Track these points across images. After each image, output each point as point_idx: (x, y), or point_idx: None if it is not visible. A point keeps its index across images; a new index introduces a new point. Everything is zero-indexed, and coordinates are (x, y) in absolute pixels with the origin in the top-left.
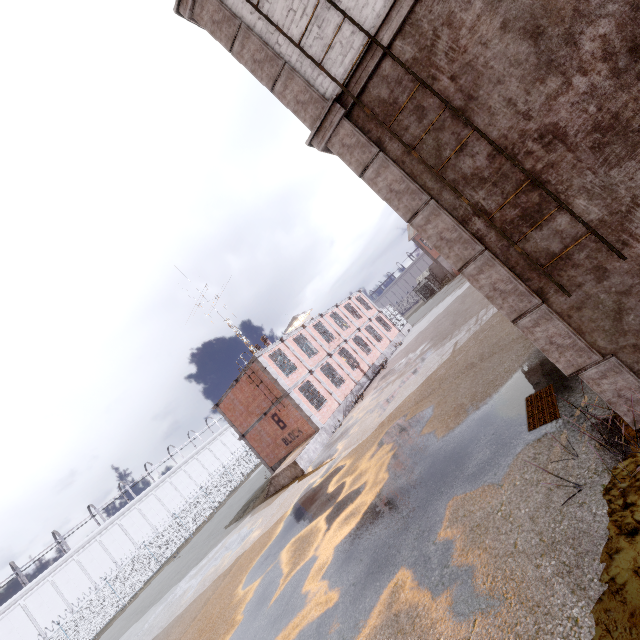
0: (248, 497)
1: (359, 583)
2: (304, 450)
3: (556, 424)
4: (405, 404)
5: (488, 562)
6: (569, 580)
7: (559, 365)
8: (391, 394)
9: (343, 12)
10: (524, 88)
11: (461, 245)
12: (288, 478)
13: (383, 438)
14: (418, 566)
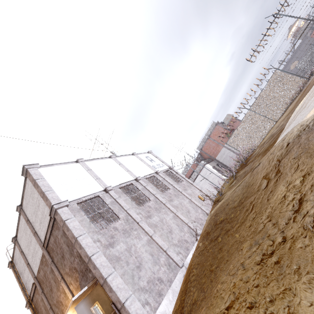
0: None
1: None
2: None
3: None
4: None
5: None
6: None
7: None
8: None
9: (25, 289)
10: None
11: None
12: None
13: None
14: None
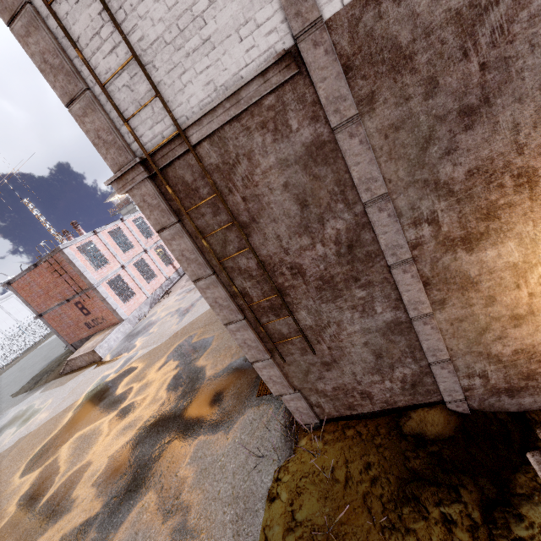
0: (43, 365)
1: (119, 498)
2: (105, 340)
3: (271, 398)
4: (197, 322)
5: (201, 502)
6: (235, 527)
7: (272, 390)
8: (191, 304)
9: (156, 89)
10: (289, 233)
11: (229, 311)
12: (86, 362)
13: (172, 352)
14: (161, 493)
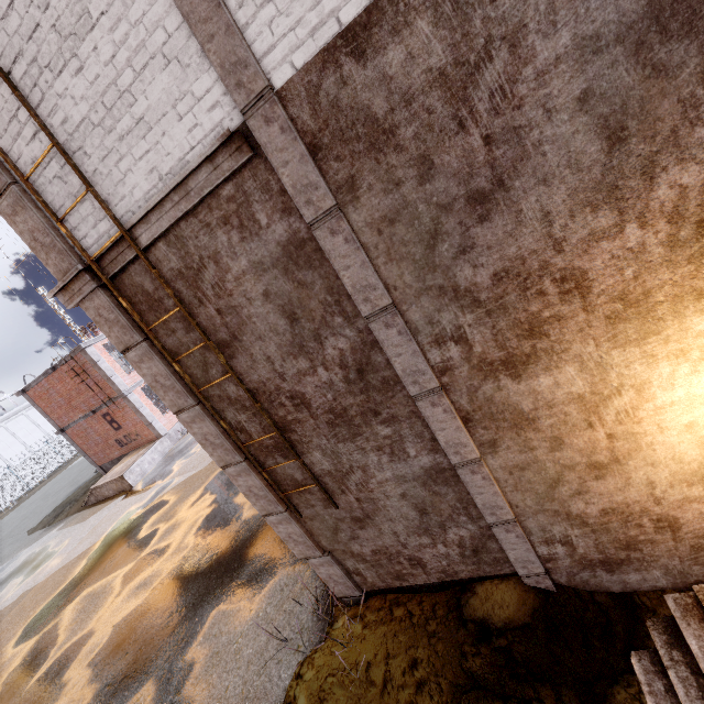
0: (68, 493)
1: (113, 686)
2: (137, 462)
3: None
4: None
5: (204, 701)
6: None
7: (294, 551)
8: None
9: (85, 182)
10: (281, 354)
11: (223, 450)
12: (113, 491)
13: (211, 482)
14: (162, 684)
